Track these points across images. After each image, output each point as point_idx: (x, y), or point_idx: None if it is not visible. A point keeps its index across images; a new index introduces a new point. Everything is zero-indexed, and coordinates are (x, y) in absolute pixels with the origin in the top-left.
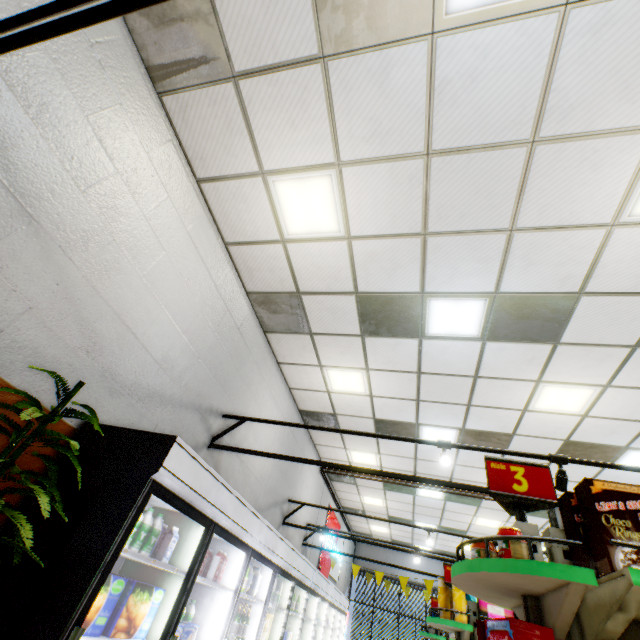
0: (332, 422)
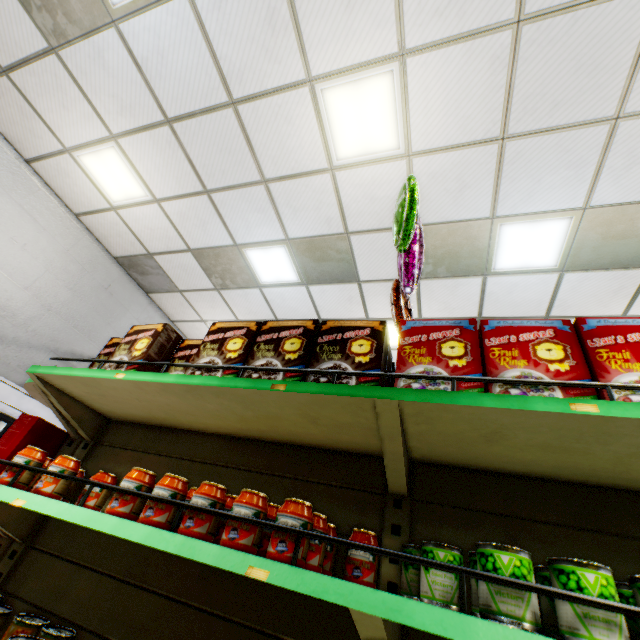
0: None
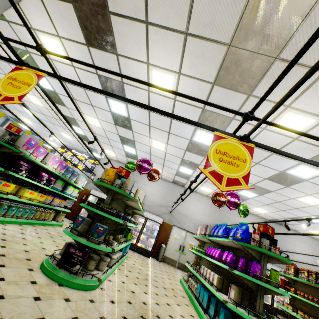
0: None
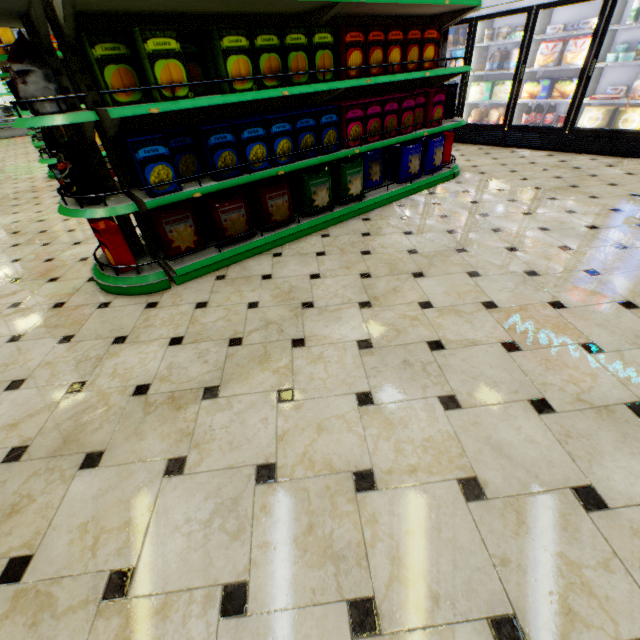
0: None
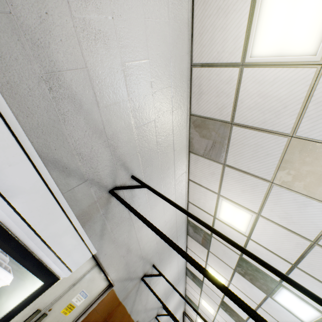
0: (196, 306)
